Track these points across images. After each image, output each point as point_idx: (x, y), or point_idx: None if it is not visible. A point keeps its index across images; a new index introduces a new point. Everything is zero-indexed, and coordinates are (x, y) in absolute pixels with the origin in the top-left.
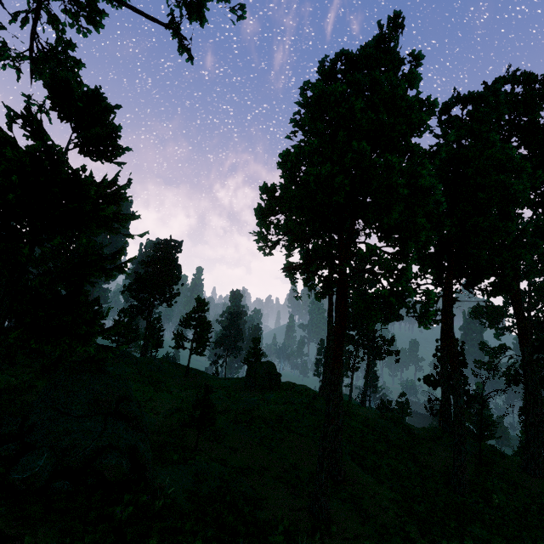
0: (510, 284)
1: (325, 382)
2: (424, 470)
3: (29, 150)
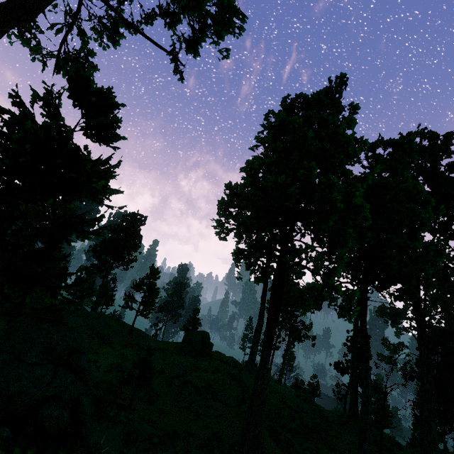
0: (414, 292)
1: (252, 356)
2: (332, 453)
3: (45, 125)
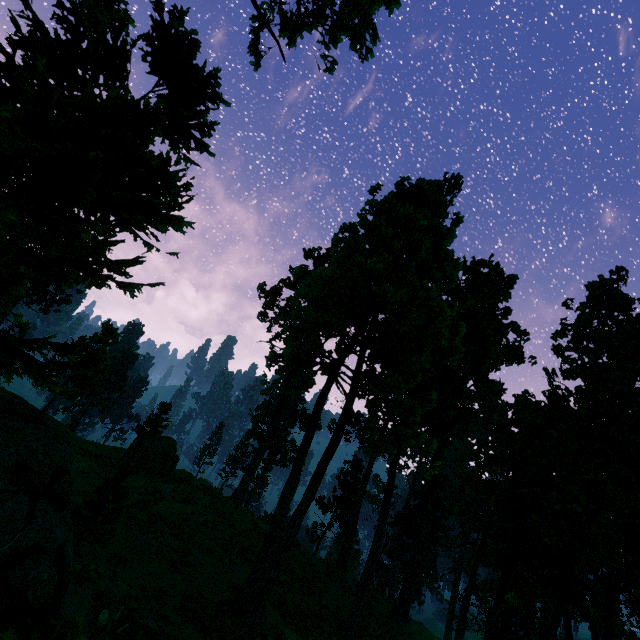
0: (447, 439)
1: (245, 485)
2: (322, 610)
3: (134, 102)
